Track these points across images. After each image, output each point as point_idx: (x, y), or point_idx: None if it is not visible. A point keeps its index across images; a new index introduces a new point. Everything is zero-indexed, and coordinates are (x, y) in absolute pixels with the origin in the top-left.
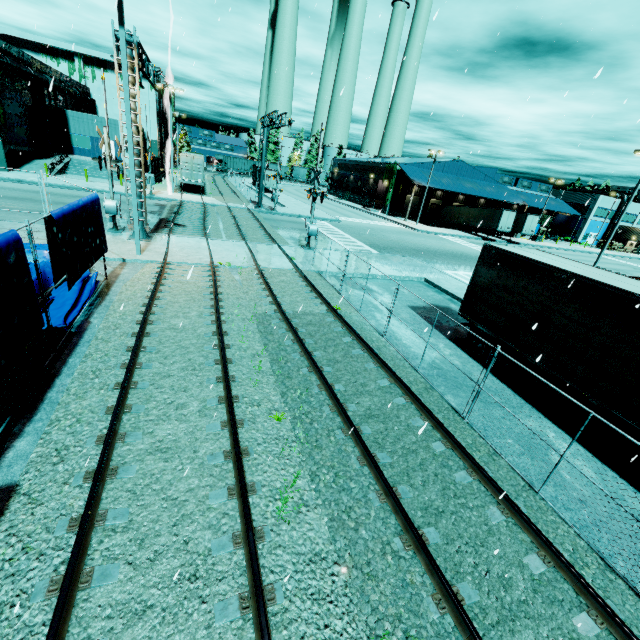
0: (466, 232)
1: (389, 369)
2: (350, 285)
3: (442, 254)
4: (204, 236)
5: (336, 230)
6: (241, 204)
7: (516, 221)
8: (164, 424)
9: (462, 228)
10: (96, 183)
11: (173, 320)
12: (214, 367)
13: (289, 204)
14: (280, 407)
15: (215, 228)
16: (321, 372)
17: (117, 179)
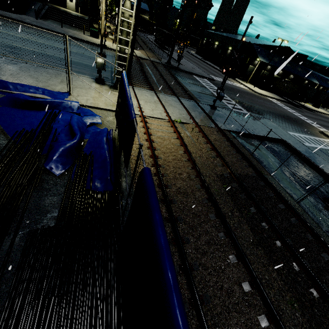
0: (280, 96)
1: (327, 245)
2: (249, 144)
3: (278, 116)
4: (152, 89)
5: (216, 88)
6: (157, 59)
7: (313, 95)
8: (231, 319)
9: (275, 92)
10: (68, 30)
11: (176, 183)
12: (226, 241)
13: (182, 62)
14: (283, 287)
15: (152, 81)
16: (296, 251)
17: (79, 27)
